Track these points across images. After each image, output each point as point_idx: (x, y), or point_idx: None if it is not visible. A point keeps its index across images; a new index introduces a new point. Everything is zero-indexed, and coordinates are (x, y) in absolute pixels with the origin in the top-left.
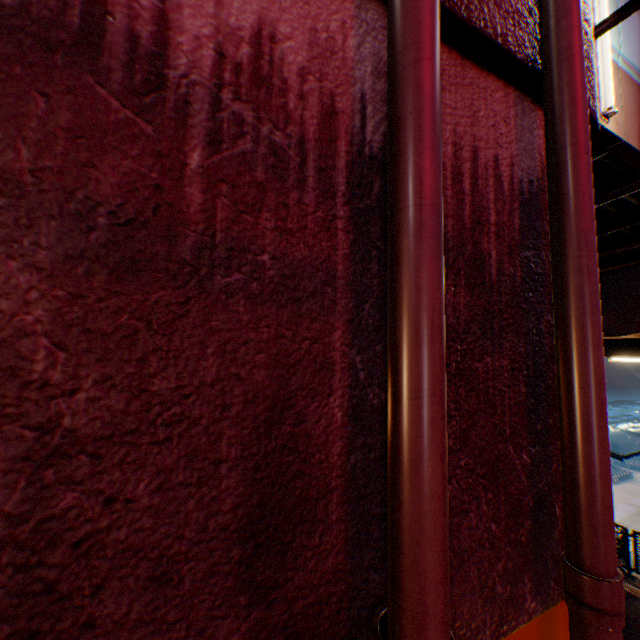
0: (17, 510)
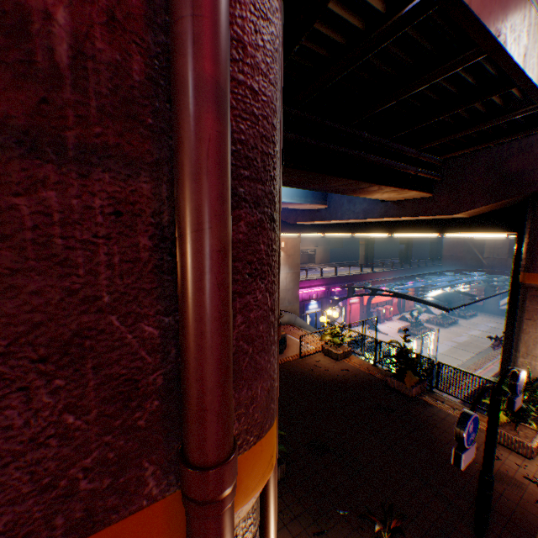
0: None
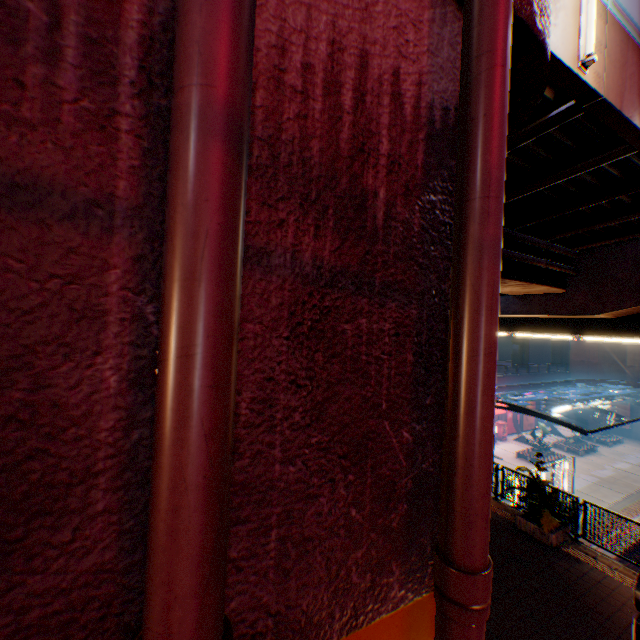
0: None
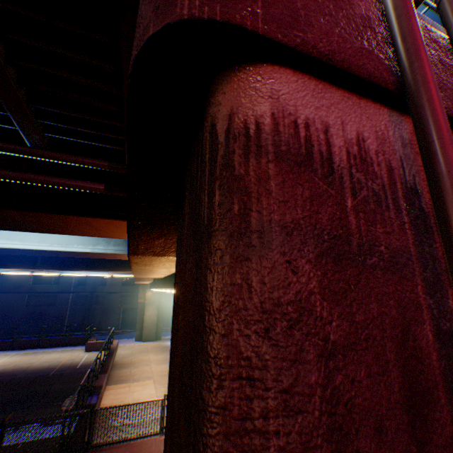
0: (322, 382)
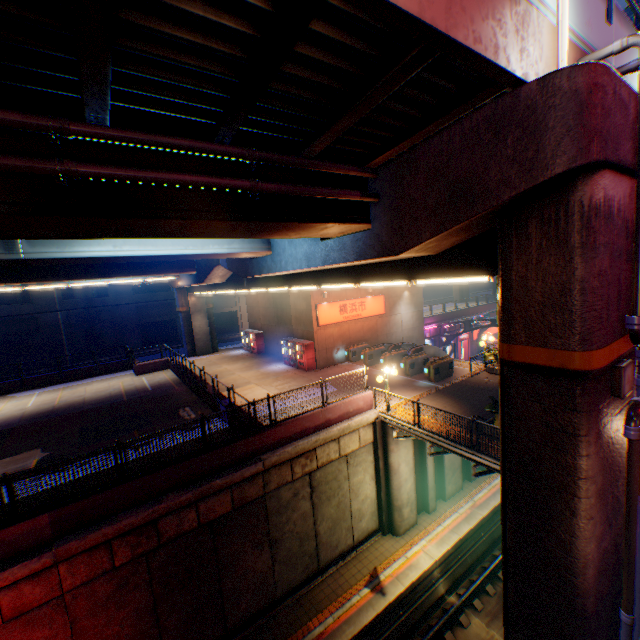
0: (605, 293)
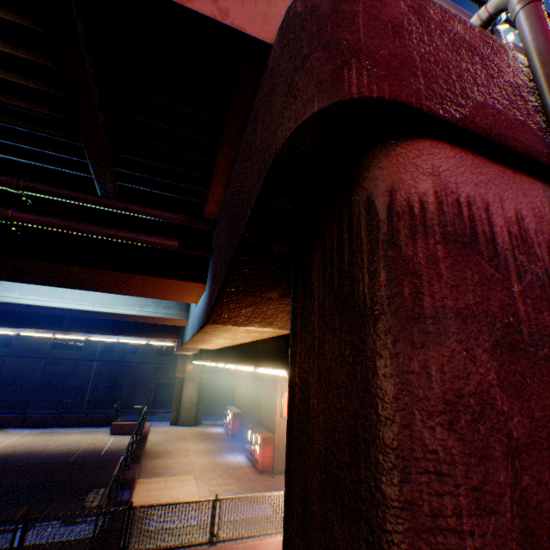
0: (509, 482)
